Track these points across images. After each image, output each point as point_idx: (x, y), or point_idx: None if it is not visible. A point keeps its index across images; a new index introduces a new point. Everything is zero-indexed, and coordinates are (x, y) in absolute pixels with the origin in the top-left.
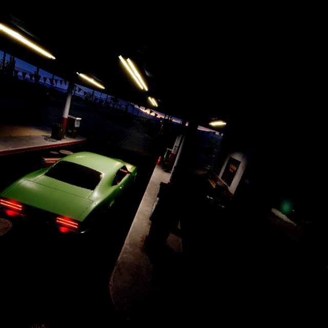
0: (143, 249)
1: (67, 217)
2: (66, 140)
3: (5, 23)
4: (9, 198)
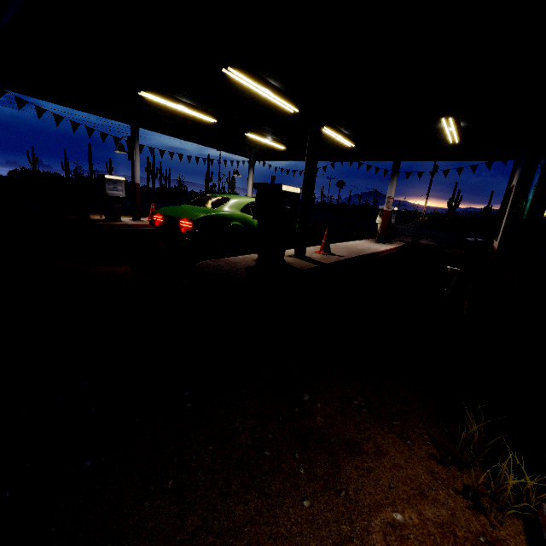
0: (256, 260)
1: (185, 218)
2: None
3: (171, 99)
4: (157, 213)
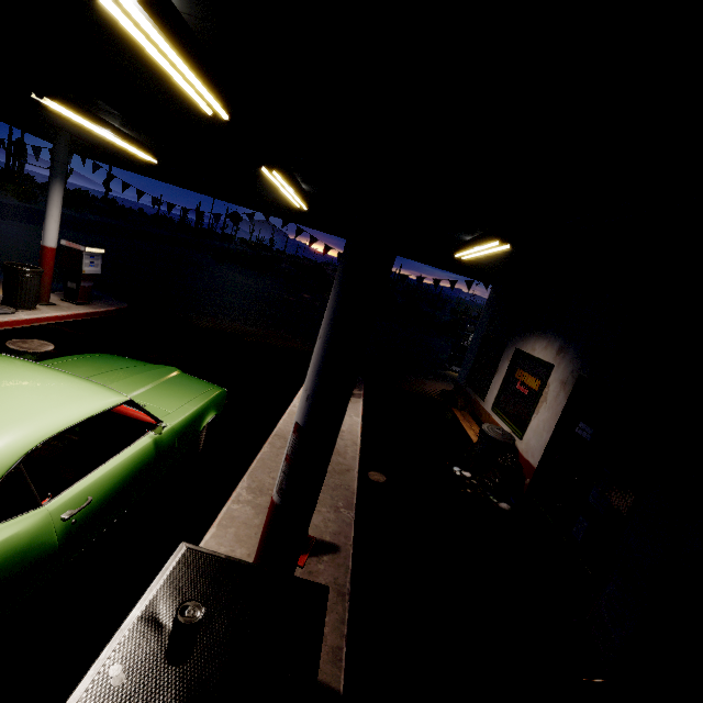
0: None
1: None
2: (54, 310)
3: None
4: None
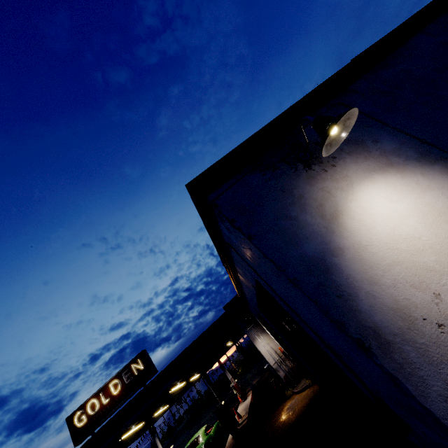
0: (232, 438)
1: None
2: None
3: (130, 429)
4: None
